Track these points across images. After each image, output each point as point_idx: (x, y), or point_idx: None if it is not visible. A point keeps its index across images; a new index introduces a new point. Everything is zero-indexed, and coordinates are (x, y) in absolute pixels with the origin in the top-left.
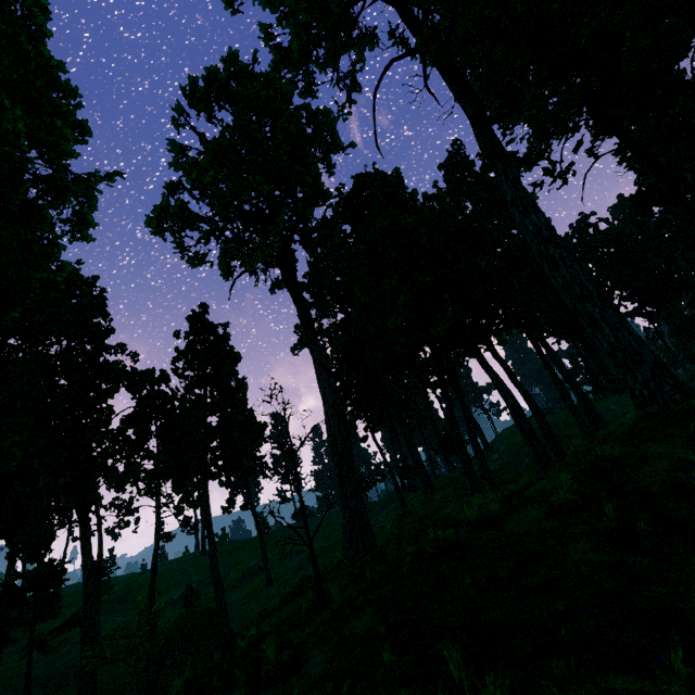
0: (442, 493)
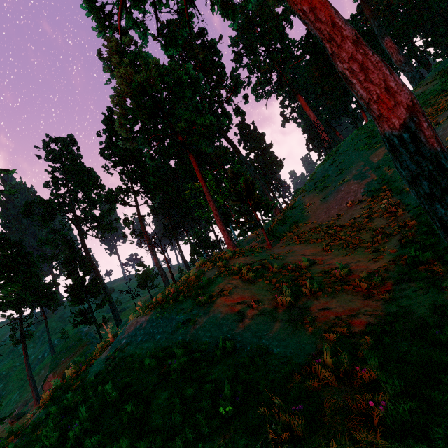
0: None
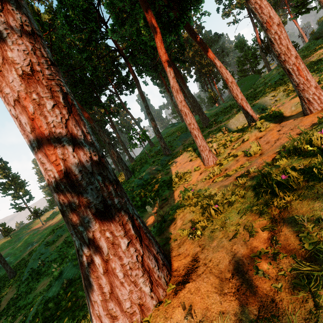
0: (150, 168)
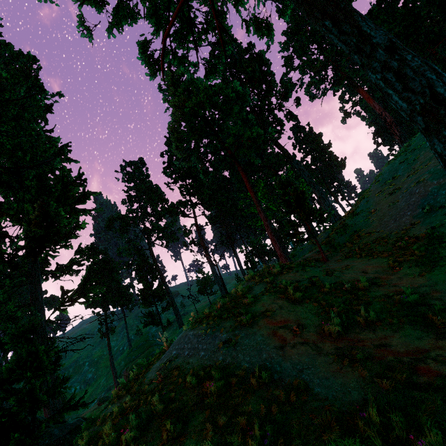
0: None
